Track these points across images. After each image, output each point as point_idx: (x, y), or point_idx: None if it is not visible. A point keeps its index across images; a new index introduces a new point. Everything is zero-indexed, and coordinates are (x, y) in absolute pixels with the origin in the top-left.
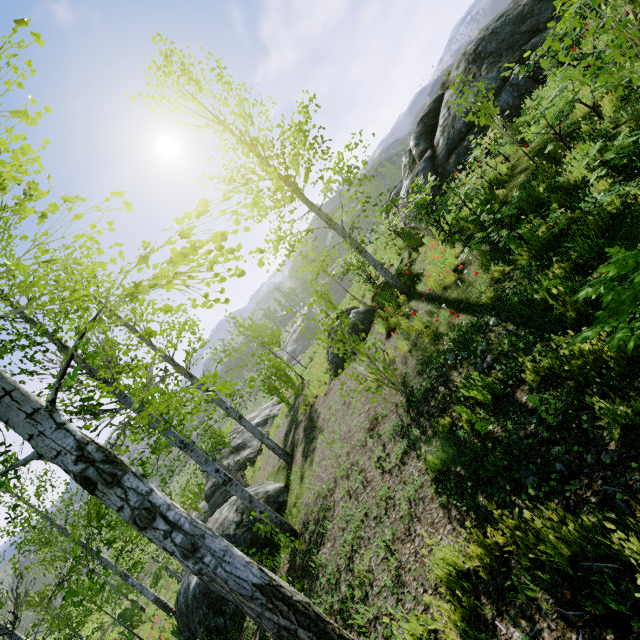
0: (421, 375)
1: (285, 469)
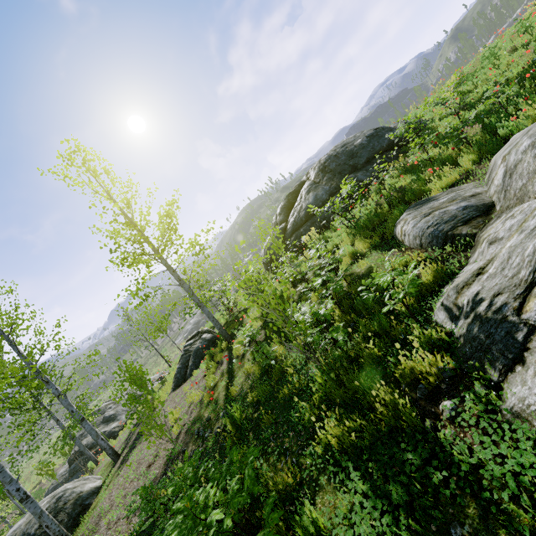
0: (185, 434)
1: (112, 466)
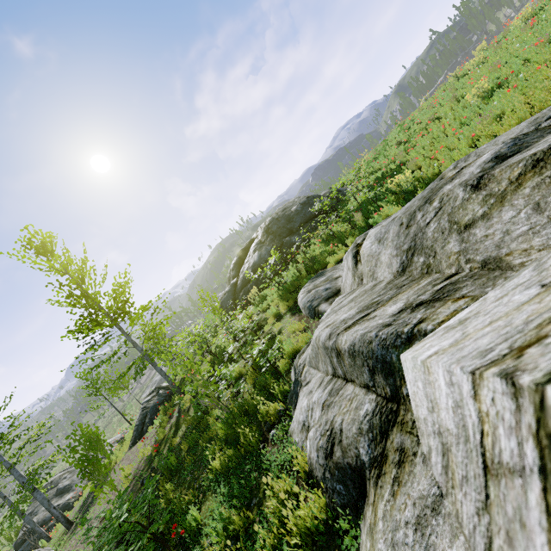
0: (133, 486)
1: (65, 535)
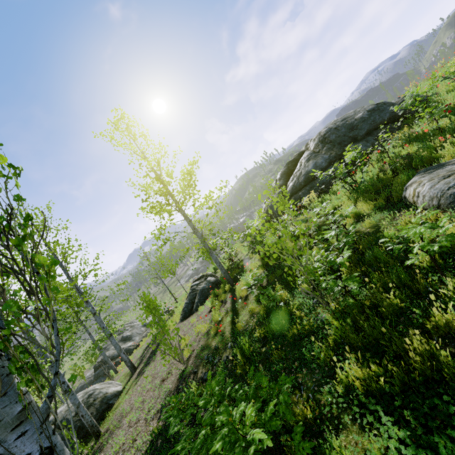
0: (195, 358)
1: (130, 376)
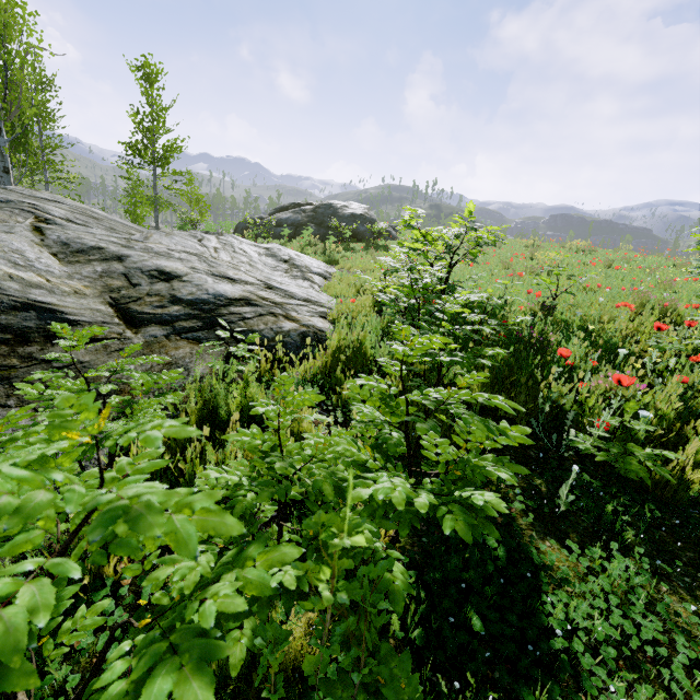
0: None
1: None
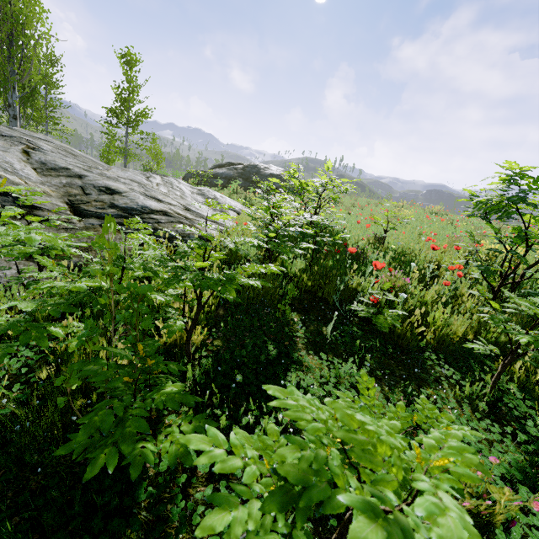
0: None
1: None
